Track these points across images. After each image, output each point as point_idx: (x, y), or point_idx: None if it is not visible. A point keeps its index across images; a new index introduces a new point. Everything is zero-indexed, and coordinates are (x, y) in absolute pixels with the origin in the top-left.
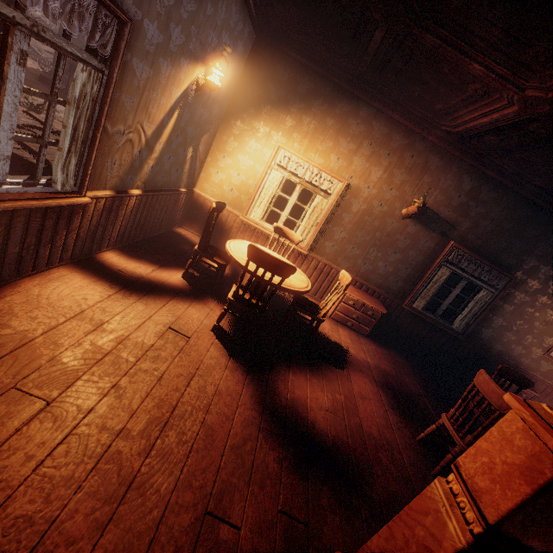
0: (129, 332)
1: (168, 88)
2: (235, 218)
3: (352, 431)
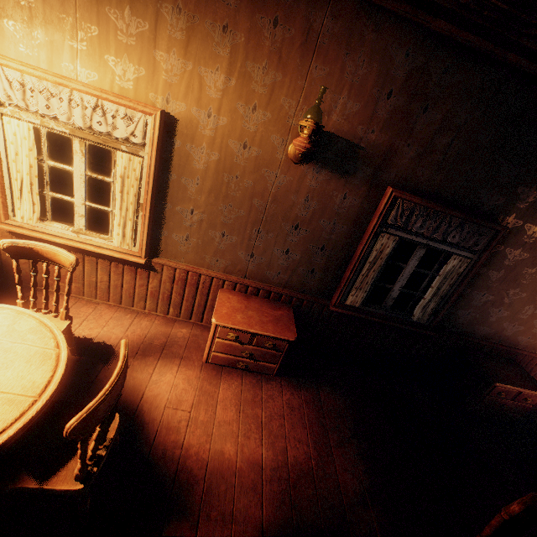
0: None
1: None
2: None
3: None
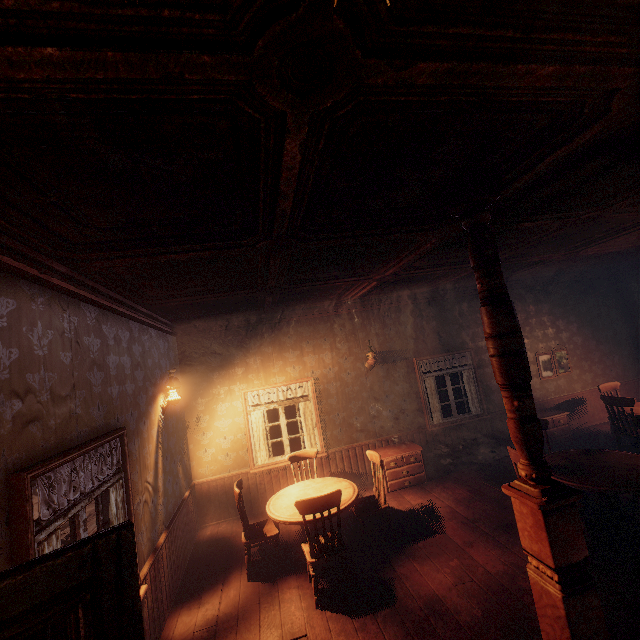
0: None
1: (150, 435)
2: (246, 476)
3: (486, 584)
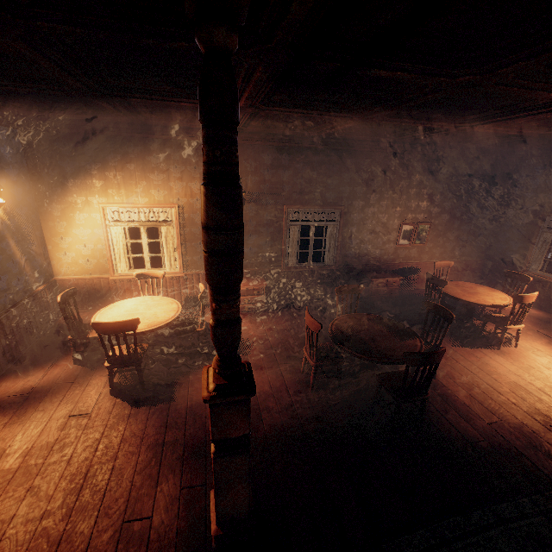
0: (32, 442)
1: None
2: (107, 280)
3: None
